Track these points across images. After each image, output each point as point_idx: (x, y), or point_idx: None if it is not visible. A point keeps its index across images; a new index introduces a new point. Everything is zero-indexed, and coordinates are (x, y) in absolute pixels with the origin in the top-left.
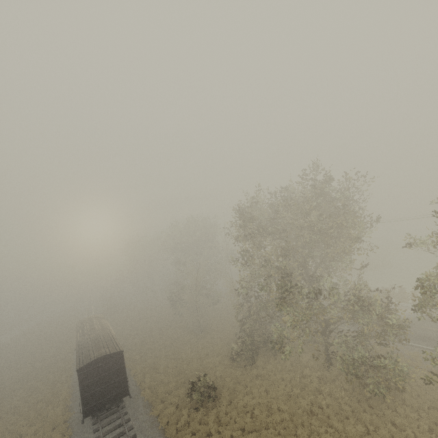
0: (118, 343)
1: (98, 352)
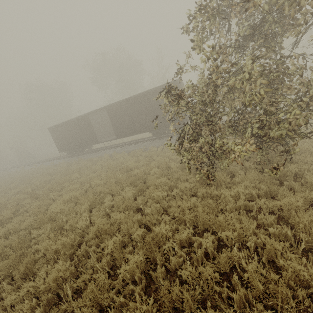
0: None
1: None
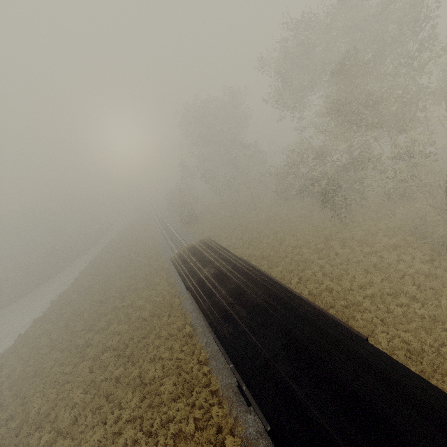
0: None
1: None
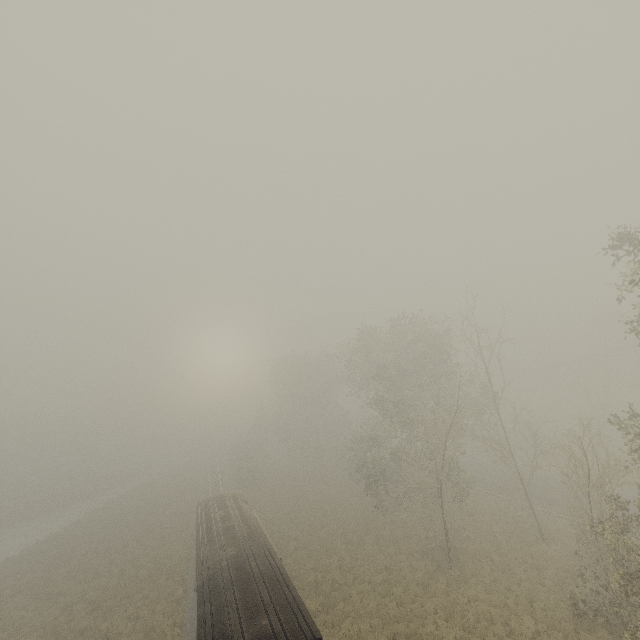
0: (299, 600)
1: (252, 629)
